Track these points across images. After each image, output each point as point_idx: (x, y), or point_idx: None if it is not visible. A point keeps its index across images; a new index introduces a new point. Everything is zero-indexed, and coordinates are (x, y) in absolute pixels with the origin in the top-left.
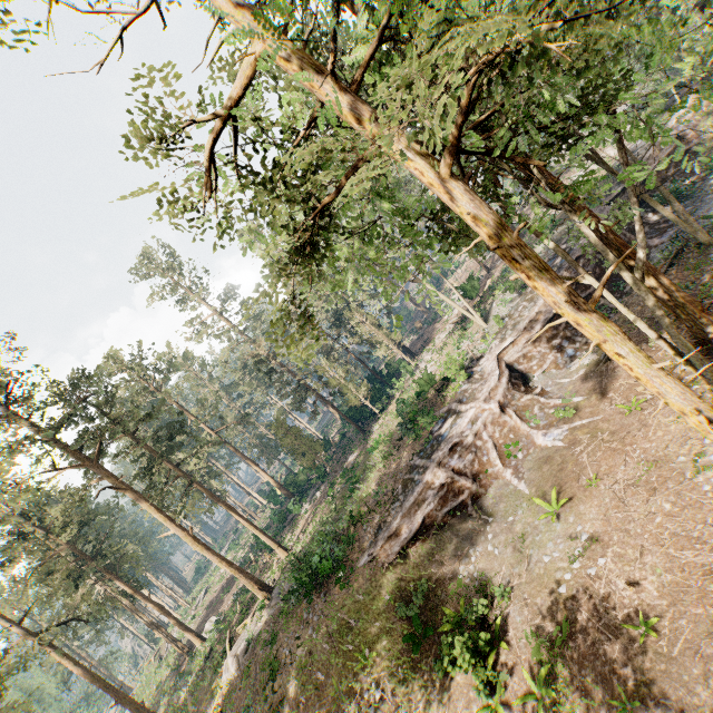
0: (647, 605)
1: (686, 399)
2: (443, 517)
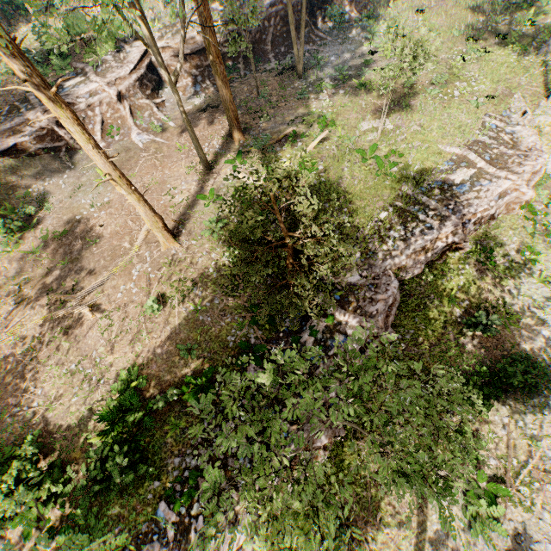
0: (103, 235)
1: (106, 168)
2: (38, 150)
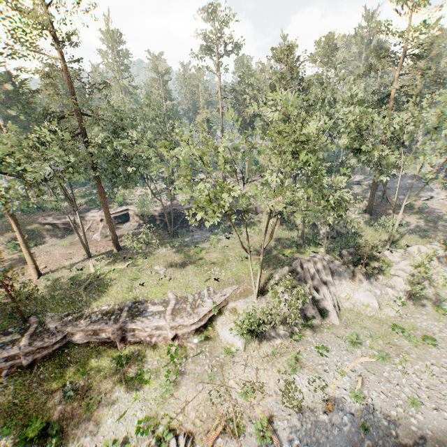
0: None
1: (20, 238)
2: (62, 227)
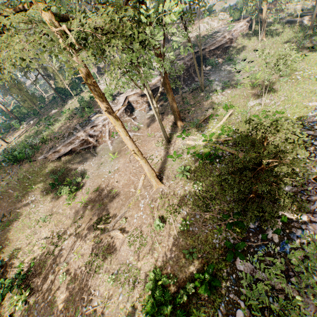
0: (118, 187)
1: (132, 147)
2: (80, 150)
